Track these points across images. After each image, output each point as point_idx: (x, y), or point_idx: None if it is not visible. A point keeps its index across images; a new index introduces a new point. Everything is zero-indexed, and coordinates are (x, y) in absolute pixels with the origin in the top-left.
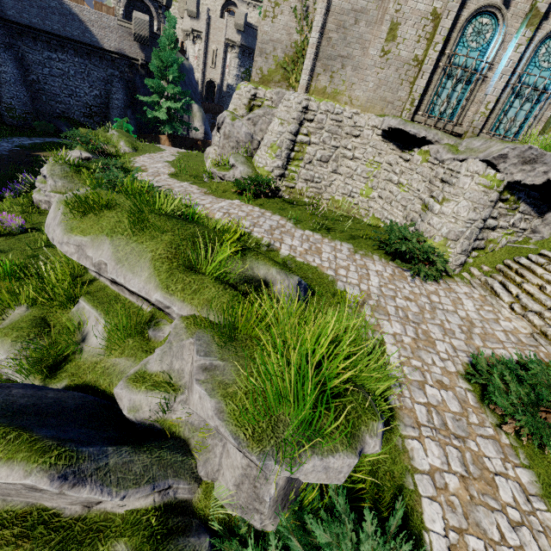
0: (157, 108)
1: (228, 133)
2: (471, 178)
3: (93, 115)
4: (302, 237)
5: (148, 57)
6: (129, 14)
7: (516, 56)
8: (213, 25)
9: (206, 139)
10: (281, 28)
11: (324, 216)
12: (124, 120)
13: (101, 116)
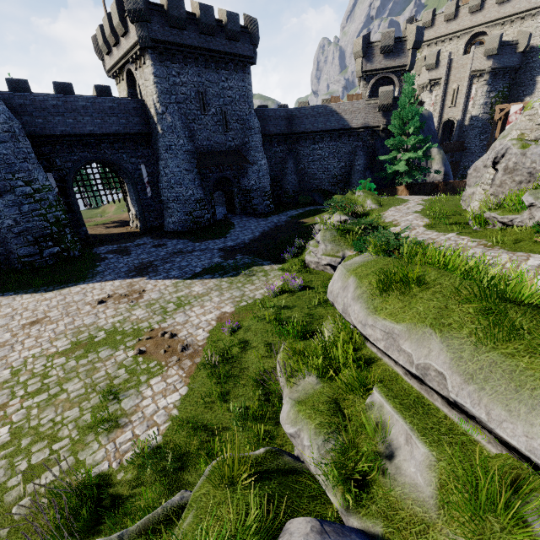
0: (397, 162)
1: (513, 165)
2: None
3: (338, 183)
4: None
5: (389, 120)
6: (372, 93)
7: None
8: (454, 66)
9: (445, 180)
10: None
11: None
12: (367, 181)
13: (343, 182)
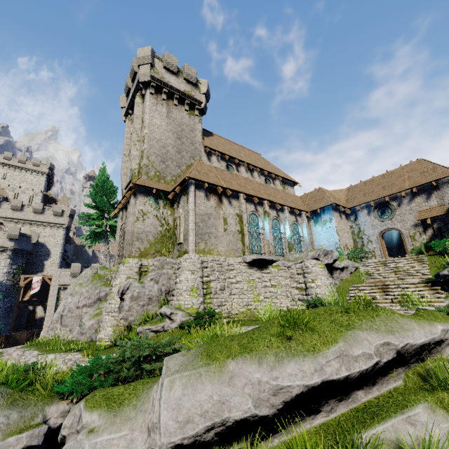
0: None
1: (137, 294)
2: (316, 266)
3: None
4: None
5: None
6: None
7: (270, 226)
8: None
9: None
10: (149, 225)
11: (258, 320)
12: None
13: None
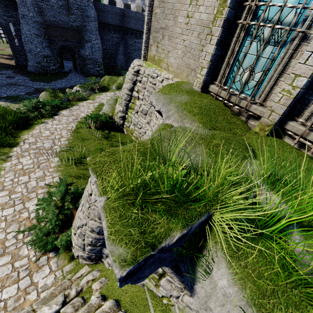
0: None
1: None
2: None
3: None
4: (42, 160)
5: None
6: None
7: None
8: None
9: None
10: None
11: None
12: None
13: None
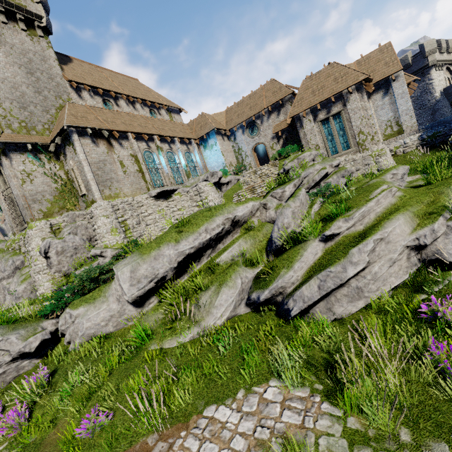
0: None
1: (61, 249)
2: (207, 186)
3: None
4: None
5: None
6: None
7: (165, 160)
8: None
9: None
10: (41, 184)
11: None
12: None
13: None
